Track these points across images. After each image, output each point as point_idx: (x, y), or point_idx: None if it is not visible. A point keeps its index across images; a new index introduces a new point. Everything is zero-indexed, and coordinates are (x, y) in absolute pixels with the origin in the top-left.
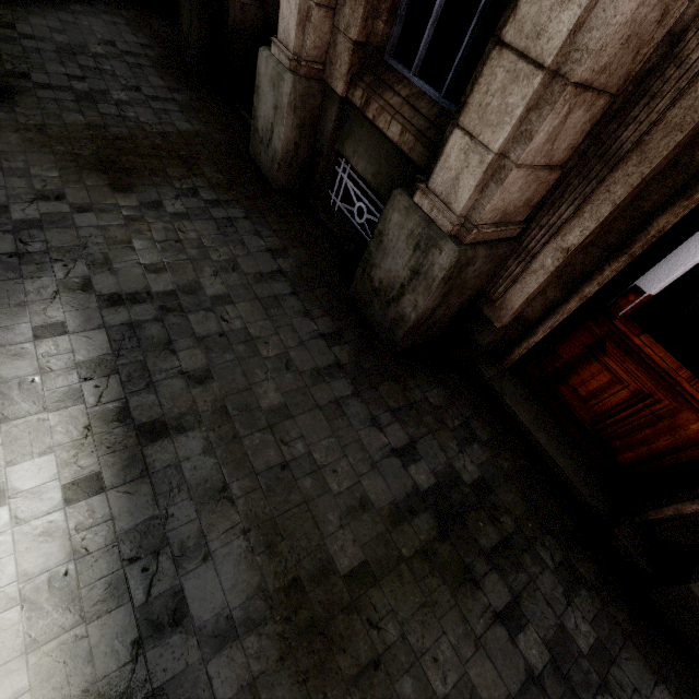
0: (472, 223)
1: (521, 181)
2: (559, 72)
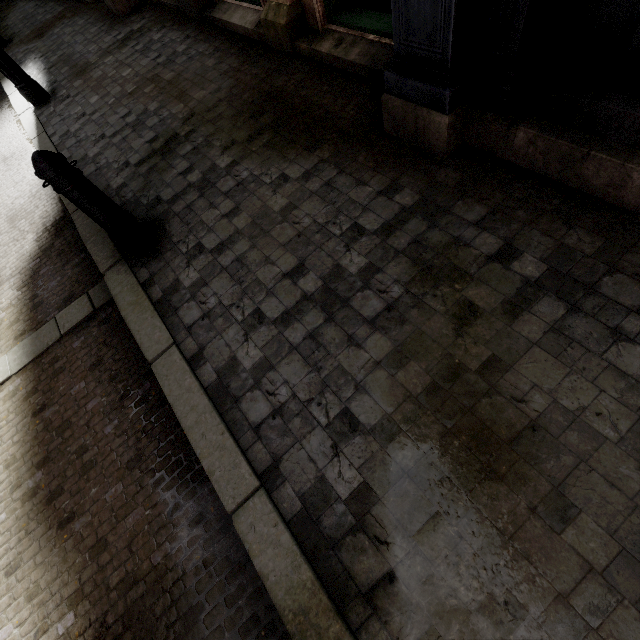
0: None
1: None
2: None
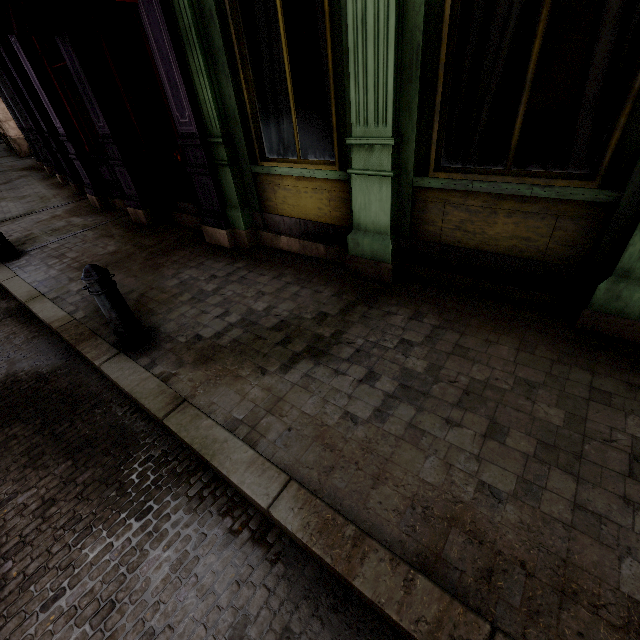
0: (13, 136)
1: (12, 130)
2: (4, 122)
